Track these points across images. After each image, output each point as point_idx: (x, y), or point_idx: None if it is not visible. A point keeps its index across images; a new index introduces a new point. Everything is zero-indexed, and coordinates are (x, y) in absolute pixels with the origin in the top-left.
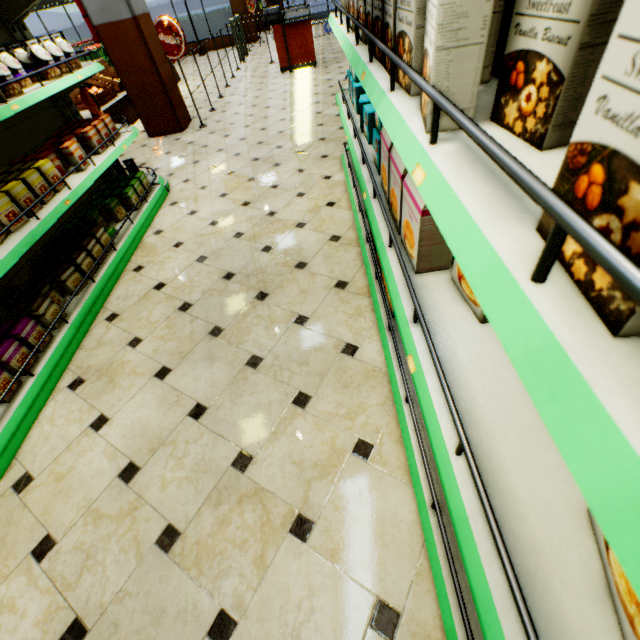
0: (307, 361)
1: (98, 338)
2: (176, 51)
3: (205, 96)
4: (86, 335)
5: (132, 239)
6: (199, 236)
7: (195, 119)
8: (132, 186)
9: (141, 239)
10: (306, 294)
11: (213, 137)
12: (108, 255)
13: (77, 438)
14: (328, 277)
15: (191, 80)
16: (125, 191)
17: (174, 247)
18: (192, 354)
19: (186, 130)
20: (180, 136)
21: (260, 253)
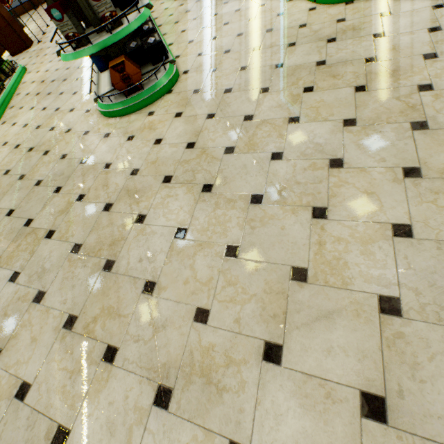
0: (78, 86)
1: (8, 113)
2: (7, 0)
3: (40, 29)
4: (3, 115)
5: (12, 85)
6: (41, 77)
7: (35, 41)
8: (4, 65)
9: (17, 87)
10: (80, 73)
11: (45, 44)
12: (3, 91)
13: (8, 129)
14: (88, 66)
15: (31, 24)
16: (1, 67)
17: (32, 83)
18: (41, 101)
19: (31, 47)
20: (29, 50)
21: (65, 71)
